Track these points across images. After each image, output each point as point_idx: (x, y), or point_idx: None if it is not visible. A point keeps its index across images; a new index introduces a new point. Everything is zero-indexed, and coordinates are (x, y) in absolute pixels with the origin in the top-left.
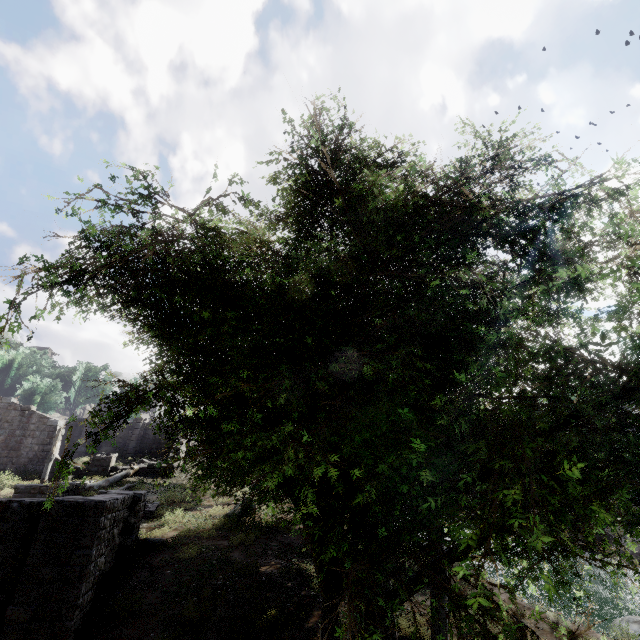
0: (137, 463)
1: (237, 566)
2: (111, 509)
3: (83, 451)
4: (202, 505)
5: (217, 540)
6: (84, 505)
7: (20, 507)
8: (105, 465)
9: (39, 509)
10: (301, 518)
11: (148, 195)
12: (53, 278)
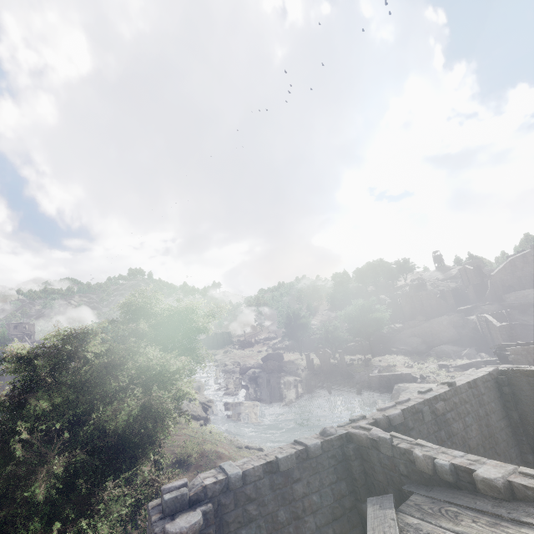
0: None
1: None
2: None
3: None
4: None
5: None
6: None
7: None
8: None
9: None
10: None
11: None
12: None
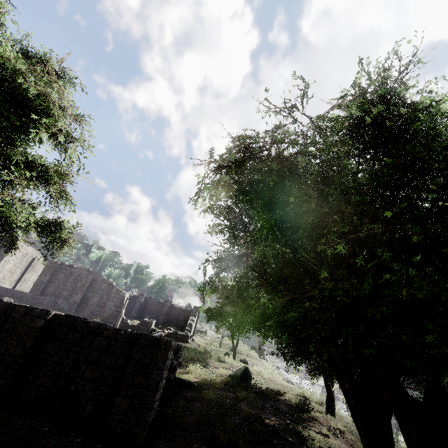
0: (166, 329)
1: (248, 413)
2: (172, 348)
3: (135, 316)
4: (210, 365)
5: (226, 392)
6: (160, 340)
7: (125, 334)
8: (148, 326)
9: (134, 337)
10: (337, 373)
11: (296, 104)
12: (233, 157)
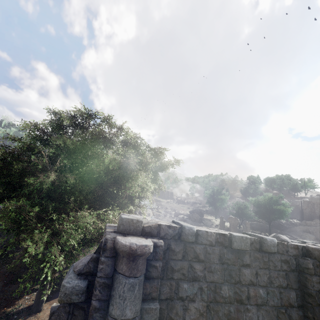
0: None
1: None
2: None
3: None
4: None
5: None
6: None
7: None
8: None
9: None
10: None
11: None
12: None
